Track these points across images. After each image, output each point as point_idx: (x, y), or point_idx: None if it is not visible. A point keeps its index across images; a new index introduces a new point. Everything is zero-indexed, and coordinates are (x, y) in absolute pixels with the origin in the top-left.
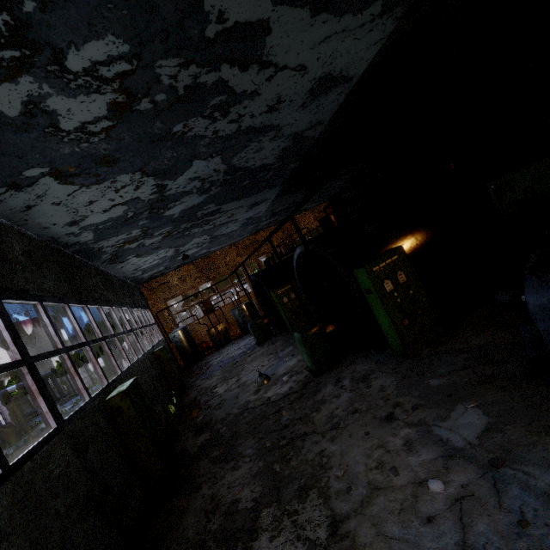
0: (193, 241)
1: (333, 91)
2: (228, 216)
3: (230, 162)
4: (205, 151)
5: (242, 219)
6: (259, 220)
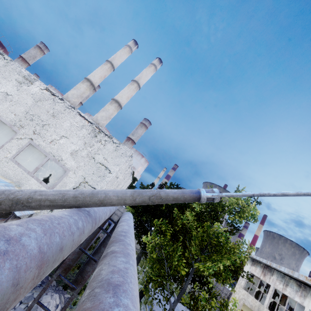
0: None
1: None
2: None
3: None
4: None
5: None
6: None
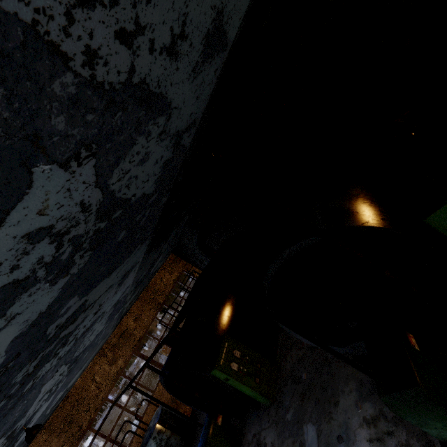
0: (42, 391)
1: (214, 60)
2: (94, 313)
3: (107, 185)
4: (64, 132)
5: (109, 308)
6: (125, 301)
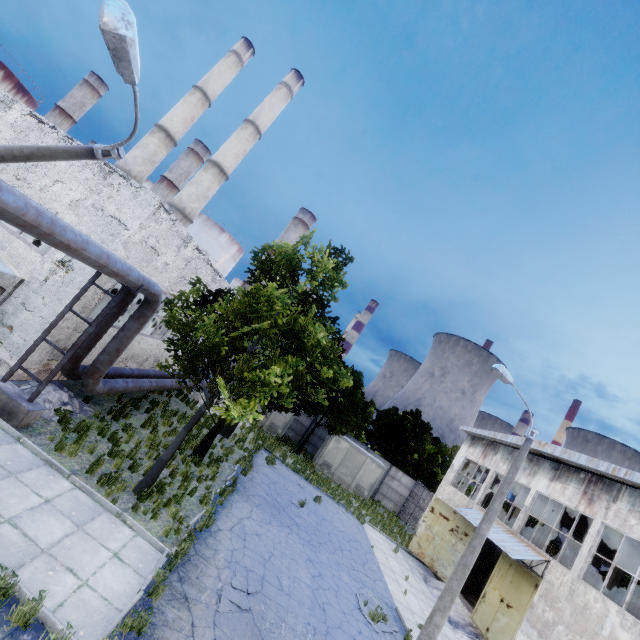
0: None
1: None
2: None
3: None
4: None
5: None
6: None
